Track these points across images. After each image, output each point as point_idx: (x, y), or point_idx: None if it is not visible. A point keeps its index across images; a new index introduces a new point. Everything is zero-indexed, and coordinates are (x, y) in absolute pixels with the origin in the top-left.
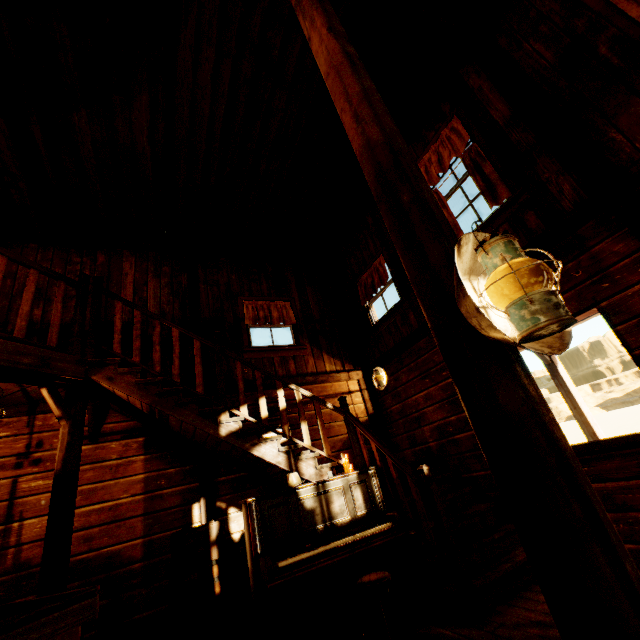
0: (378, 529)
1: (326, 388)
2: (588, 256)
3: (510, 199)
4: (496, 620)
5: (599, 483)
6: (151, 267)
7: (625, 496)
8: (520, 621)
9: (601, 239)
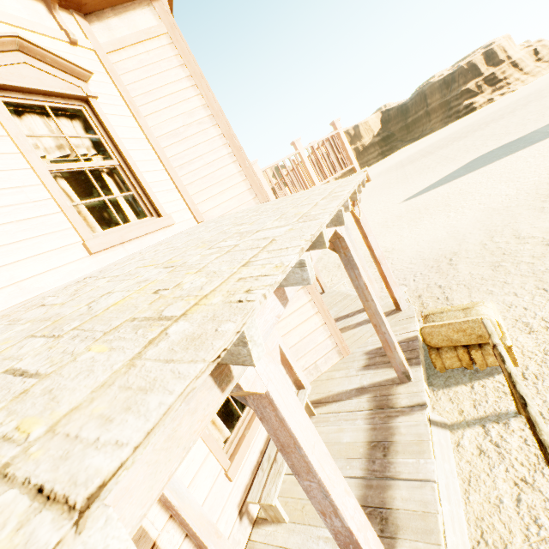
0: None
1: None
2: None
3: None
4: None
5: None
6: None
7: None
8: None
9: None
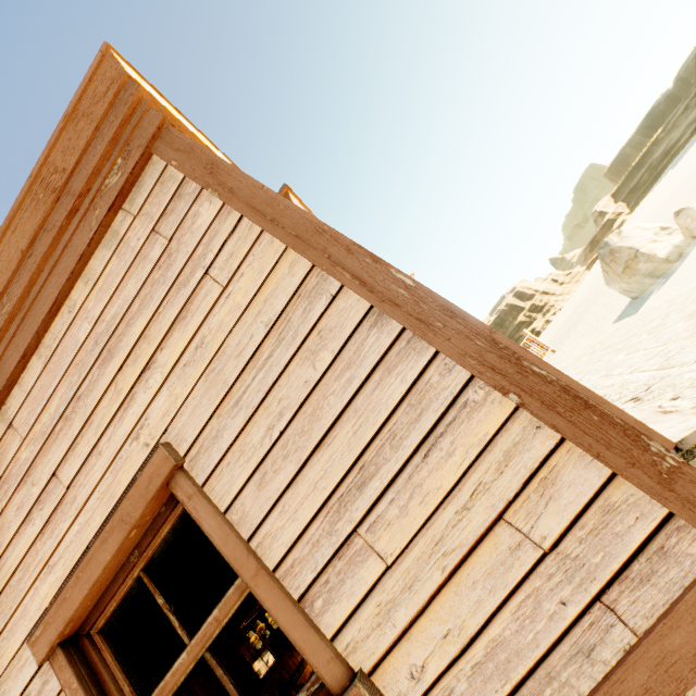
0: None
1: (306, 673)
2: None
3: None
4: None
5: None
6: None
7: None
8: None
9: None
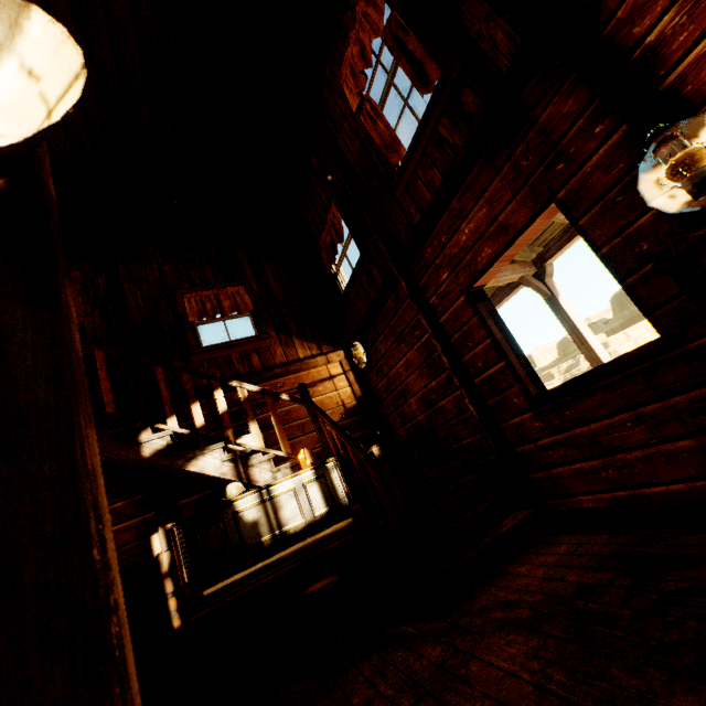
0: (335, 528)
1: (301, 378)
2: (536, 131)
3: (441, 78)
4: (464, 606)
5: (583, 427)
6: None
7: (611, 437)
8: (488, 604)
9: (548, 101)
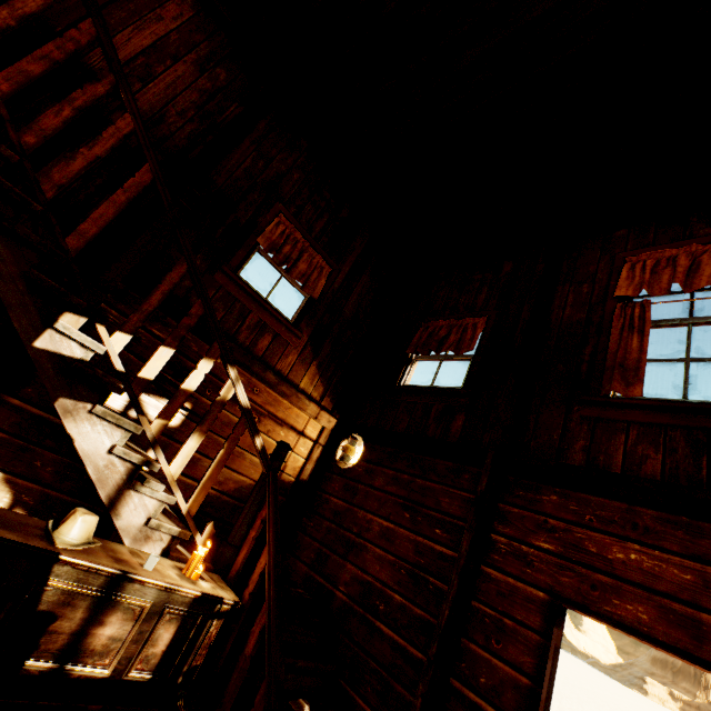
0: None
1: (279, 405)
2: None
3: None
4: None
5: None
6: (204, 49)
7: None
8: None
9: None
